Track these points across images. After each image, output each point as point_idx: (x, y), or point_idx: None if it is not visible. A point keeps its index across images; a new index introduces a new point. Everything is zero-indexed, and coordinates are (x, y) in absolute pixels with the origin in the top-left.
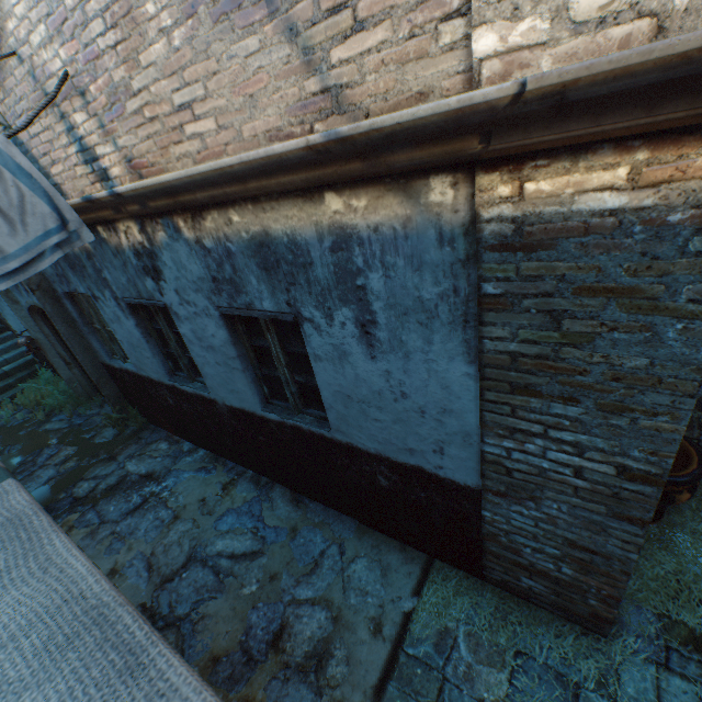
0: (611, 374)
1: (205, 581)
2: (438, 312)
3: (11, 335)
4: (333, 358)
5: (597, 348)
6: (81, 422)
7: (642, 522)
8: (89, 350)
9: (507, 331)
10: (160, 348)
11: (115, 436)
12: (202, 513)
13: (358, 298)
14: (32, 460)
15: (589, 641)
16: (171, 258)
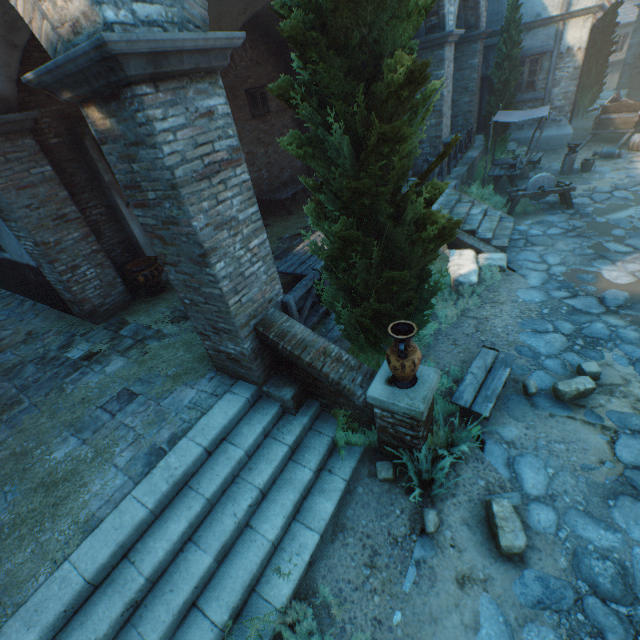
0: (6, 210)
1: None
2: None
3: None
4: None
5: None
6: None
7: (51, 263)
8: None
9: None
10: None
11: None
12: None
13: None
14: None
15: (92, 326)
16: None
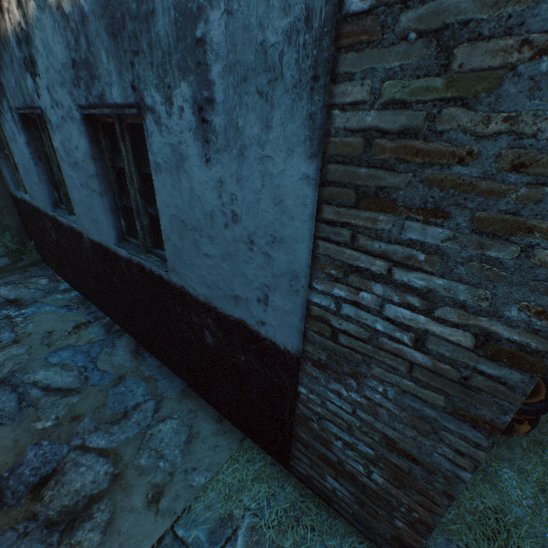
0: (513, 157)
1: (4, 406)
2: (282, 67)
3: None
4: (172, 166)
5: (502, 101)
6: None
7: (491, 428)
8: None
9: (367, 89)
10: (48, 175)
11: (7, 264)
12: (41, 343)
13: (197, 63)
14: None
15: None
16: (42, 40)
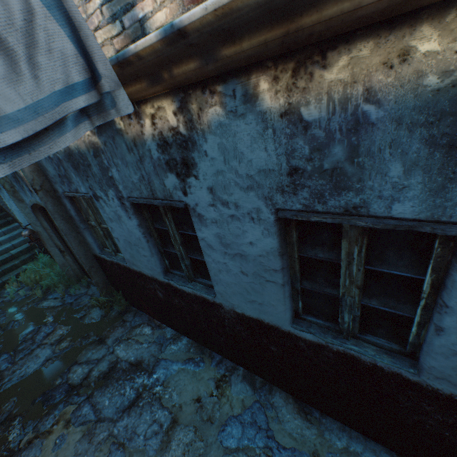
0: None
1: None
2: None
3: (17, 225)
4: None
5: None
6: (72, 301)
7: None
8: (82, 243)
9: None
10: (158, 247)
11: (102, 316)
12: (201, 420)
13: None
14: (31, 337)
15: None
16: (218, 145)
